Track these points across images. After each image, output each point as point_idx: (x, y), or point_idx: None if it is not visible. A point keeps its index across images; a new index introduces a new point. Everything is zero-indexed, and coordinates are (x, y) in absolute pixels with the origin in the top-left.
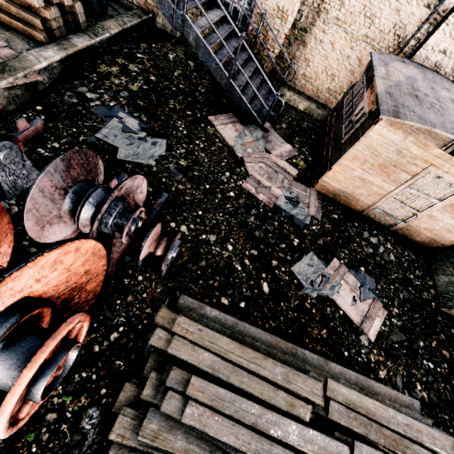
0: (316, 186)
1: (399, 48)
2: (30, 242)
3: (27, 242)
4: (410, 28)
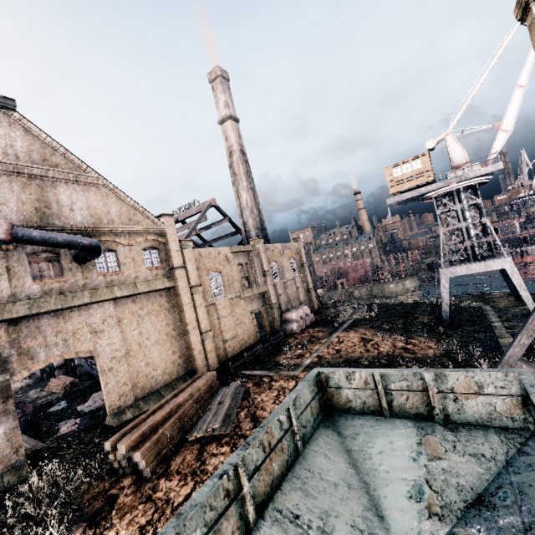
0: None
1: None
2: None
3: None
4: None
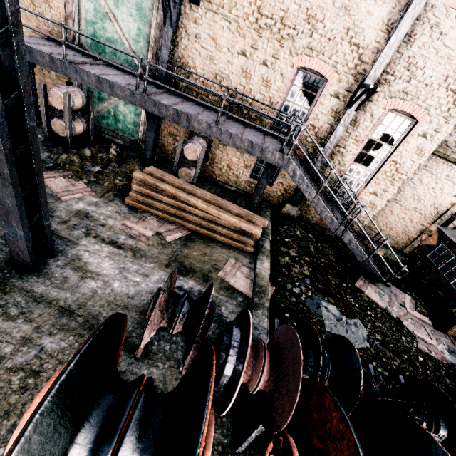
0: (449, 331)
1: (438, 214)
2: None
3: None
4: (444, 205)
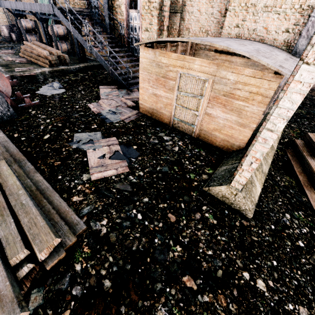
0: (140, 109)
1: None
2: None
3: None
4: None
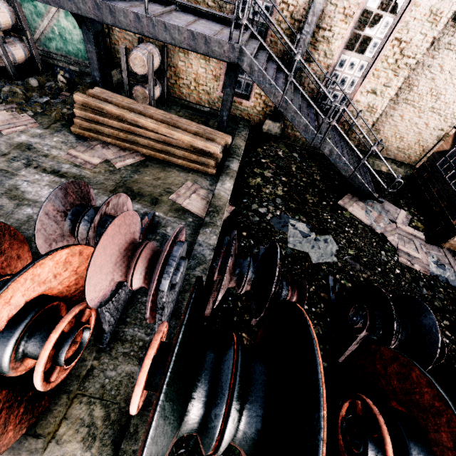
0: (445, 244)
1: None
2: None
3: None
4: None
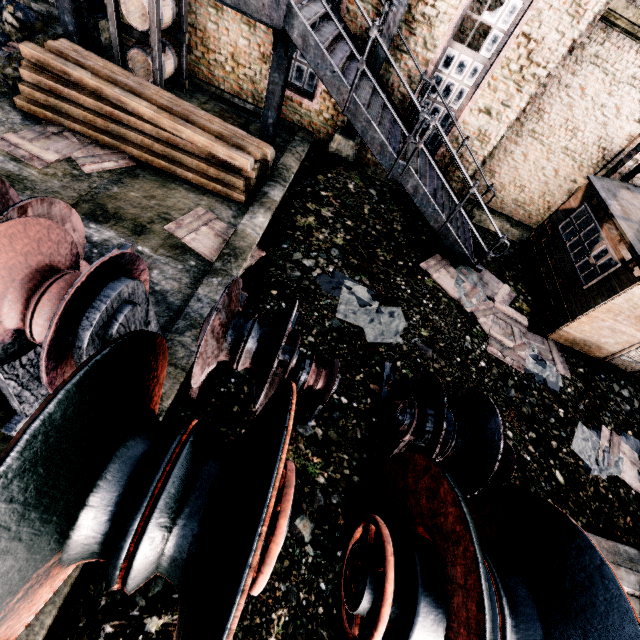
0: (552, 335)
1: (603, 160)
2: (349, 469)
3: (347, 471)
4: (617, 141)
